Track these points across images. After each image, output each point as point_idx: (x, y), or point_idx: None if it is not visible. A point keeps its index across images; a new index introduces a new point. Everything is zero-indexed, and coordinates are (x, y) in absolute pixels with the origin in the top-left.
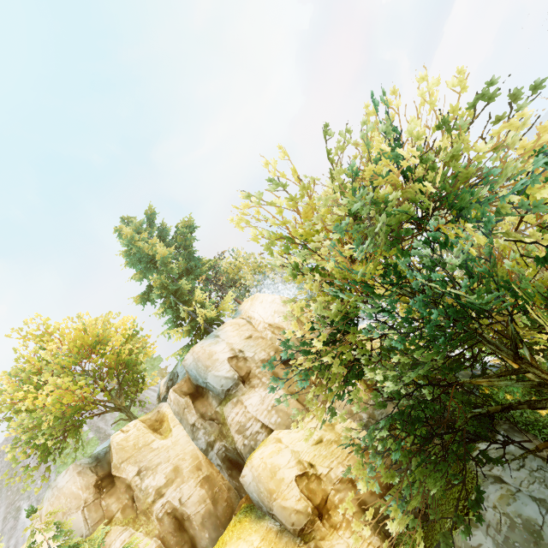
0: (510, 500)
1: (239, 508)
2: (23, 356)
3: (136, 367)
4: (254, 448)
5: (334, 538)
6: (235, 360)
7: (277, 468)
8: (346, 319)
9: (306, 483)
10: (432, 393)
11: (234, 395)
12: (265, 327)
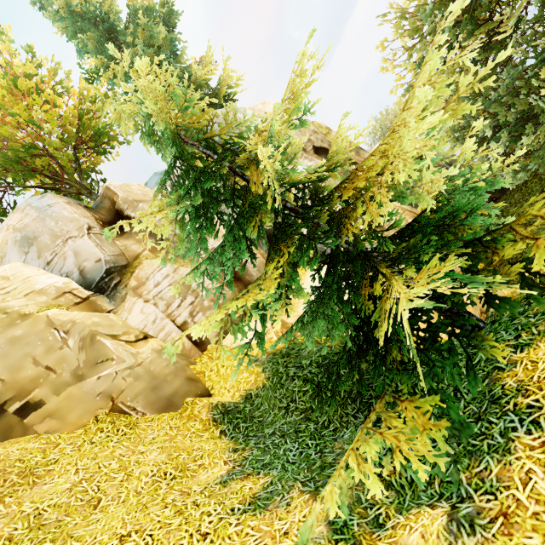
0: None
1: None
2: None
3: (117, 133)
4: None
5: None
6: None
7: None
8: None
9: None
10: None
11: None
12: None
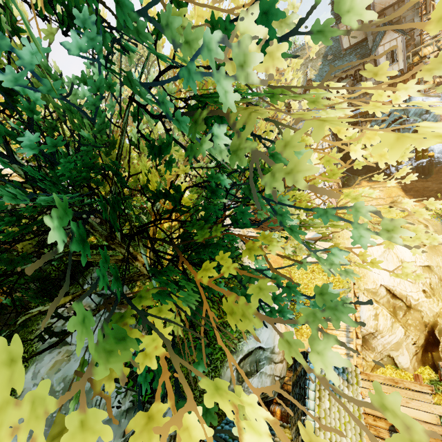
0: (63, 364)
1: None
2: None
3: None
4: None
5: None
6: None
7: None
8: None
9: None
10: None
11: None
12: None
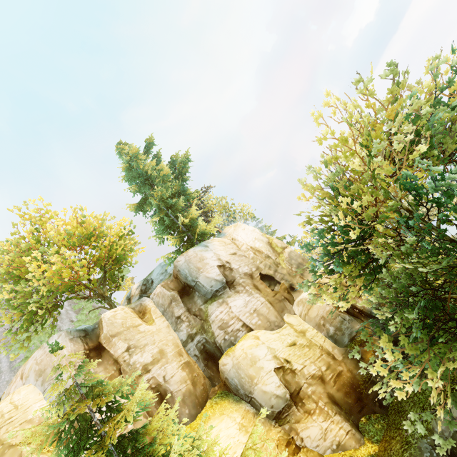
0: None
1: (212, 394)
2: (19, 232)
3: (127, 262)
4: (233, 343)
5: (309, 421)
6: (223, 269)
7: (258, 360)
8: (369, 227)
9: (282, 375)
10: (434, 295)
11: (219, 296)
12: (247, 248)
